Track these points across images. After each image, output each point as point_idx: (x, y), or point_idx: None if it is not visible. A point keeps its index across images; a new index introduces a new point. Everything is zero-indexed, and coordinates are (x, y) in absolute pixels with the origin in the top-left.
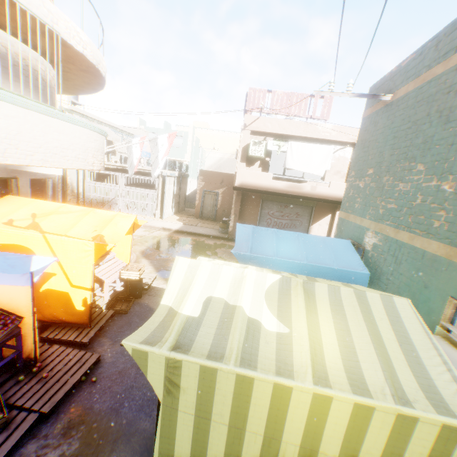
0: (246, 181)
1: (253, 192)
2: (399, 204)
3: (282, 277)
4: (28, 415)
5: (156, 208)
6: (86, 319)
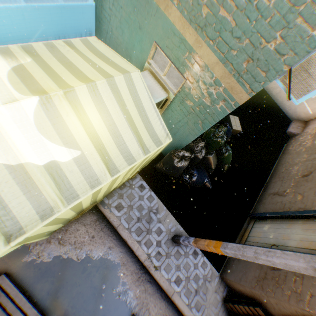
0: None
1: None
2: None
3: (40, 98)
4: None
5: None
6: None
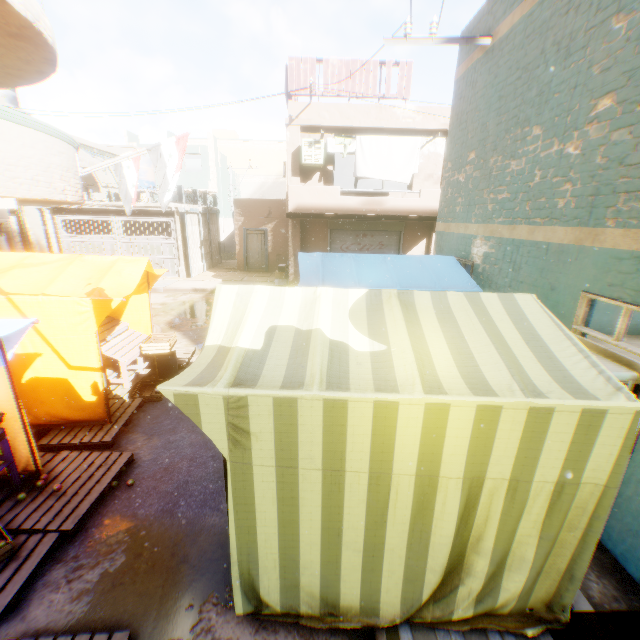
0: (304, 203)
1: (316, 218)
2: (513, 190)
3: (369, 291)
4: (43, 538)
5: (179, 263)
6: (102, 413)
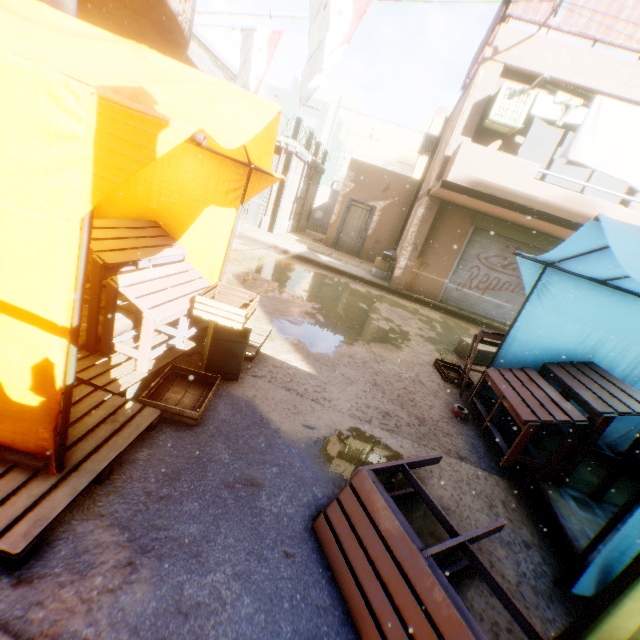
0: (475, 173)
1: (483, 199)
2: None
3: None
4: None
5: (265, 211)
6: (45, 439)
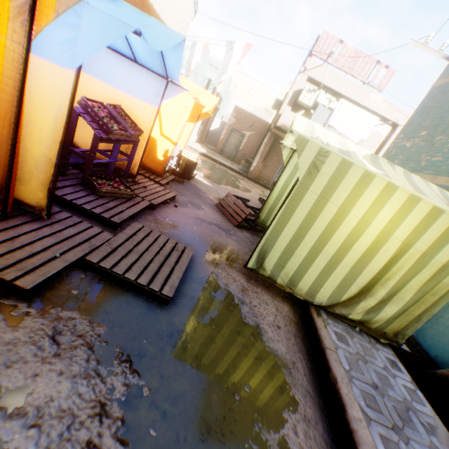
0: (289, 124)
1: None
2: (445, 157)
3: (372, 153)
4: (142, 200)
5: None
6: (160, 169)
